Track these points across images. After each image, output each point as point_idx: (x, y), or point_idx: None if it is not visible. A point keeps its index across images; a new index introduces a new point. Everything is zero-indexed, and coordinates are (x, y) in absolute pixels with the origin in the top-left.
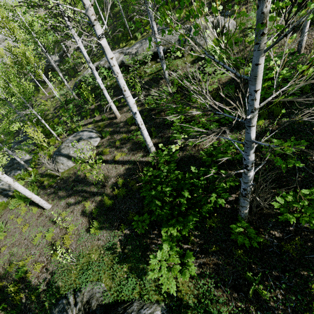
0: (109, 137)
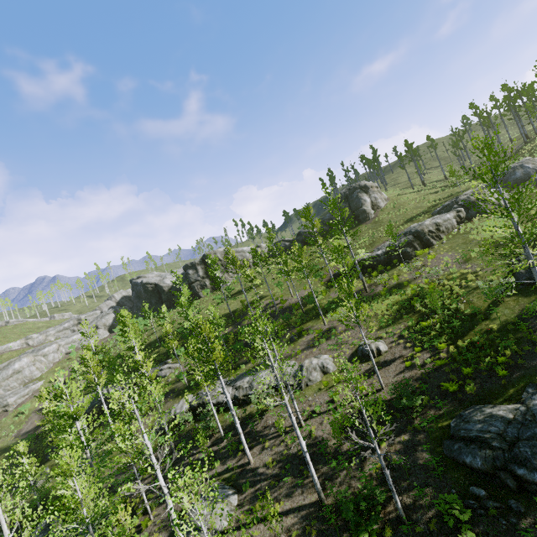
0: (250, 489)
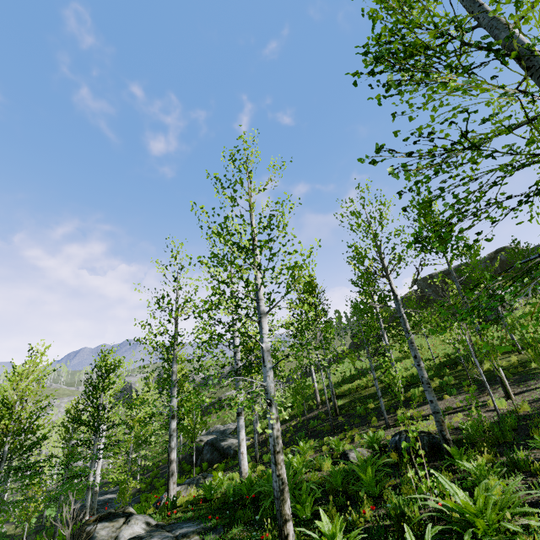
0: None
